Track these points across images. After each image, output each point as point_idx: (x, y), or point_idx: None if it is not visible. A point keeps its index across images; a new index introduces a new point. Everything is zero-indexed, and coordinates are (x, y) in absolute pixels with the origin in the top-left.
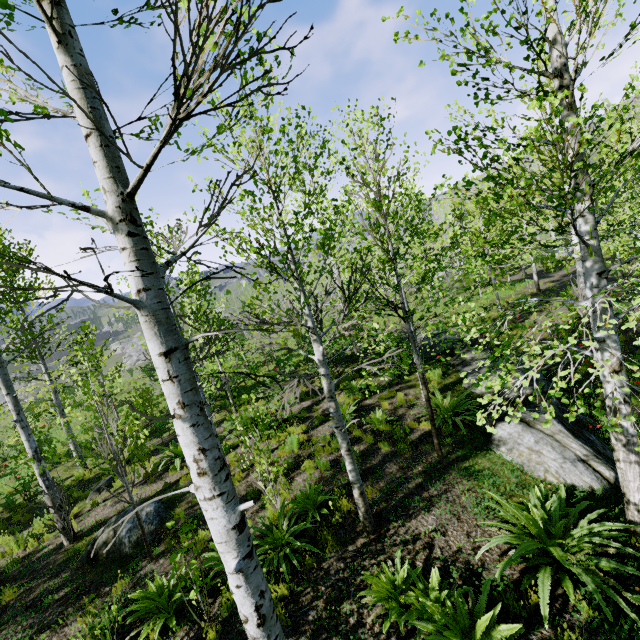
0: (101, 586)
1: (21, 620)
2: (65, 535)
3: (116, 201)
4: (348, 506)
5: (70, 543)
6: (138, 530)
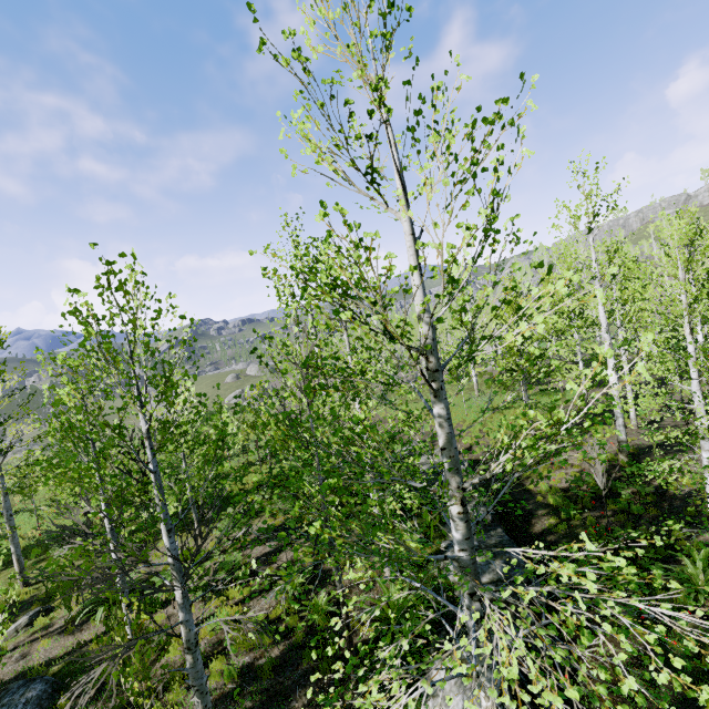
0: None
1: None
2: None
3: None
4: None
5: None
6: None
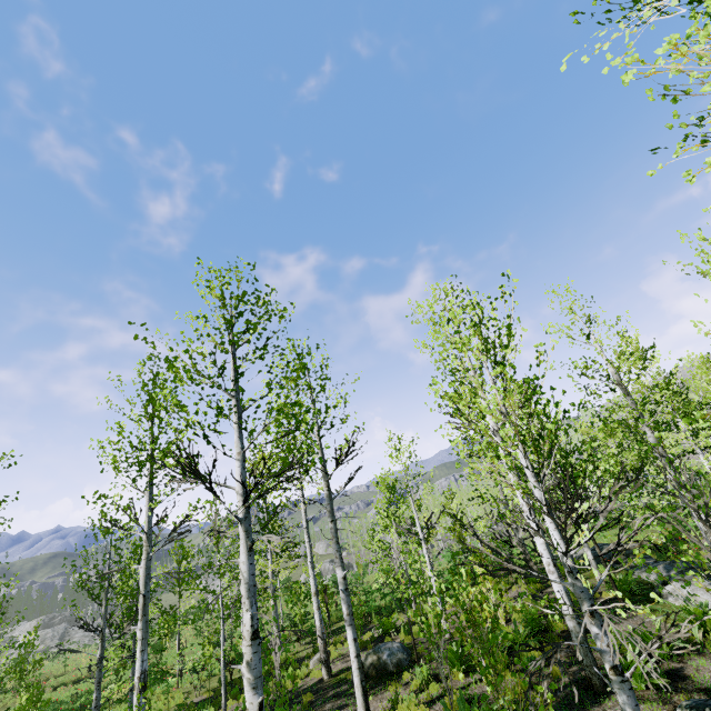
0: (386, 682)
1: (335, 700)
2: (327, 667)
3: (497, 428)
4: (561, 626)
5: (329, 677)
6: (395, 655)
